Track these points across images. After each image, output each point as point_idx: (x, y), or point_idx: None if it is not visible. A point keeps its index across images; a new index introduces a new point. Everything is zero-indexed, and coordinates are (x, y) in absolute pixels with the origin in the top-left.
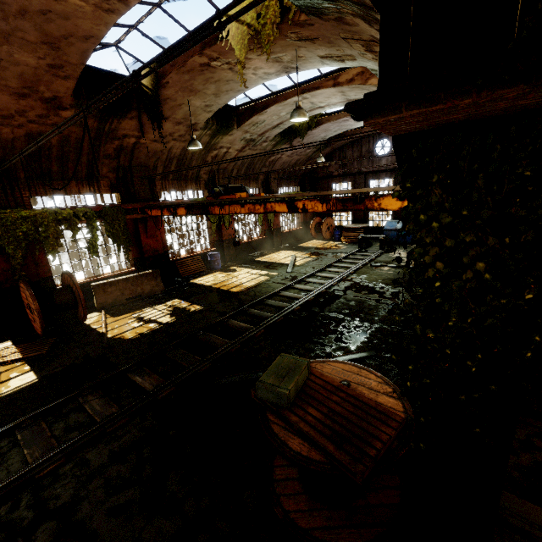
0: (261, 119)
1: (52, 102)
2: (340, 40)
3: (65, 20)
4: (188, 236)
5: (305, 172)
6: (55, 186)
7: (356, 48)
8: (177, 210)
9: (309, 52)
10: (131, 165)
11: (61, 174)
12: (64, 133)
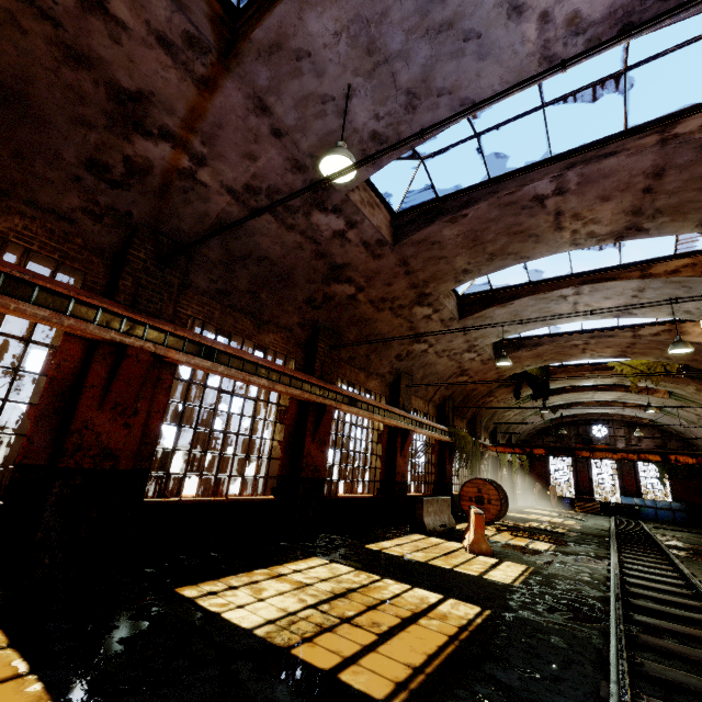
0: (549, 398)
1: (500, 376)
2: (684, 384)
3: (569, 357)
4: (482, 475)
5: (523, 439)
6: (454, 419)
7: (688, 387)
8: (533, 450)
9: (648, 381)
10: (477, 413)
11: (459, 412)
12: (481, 390)
